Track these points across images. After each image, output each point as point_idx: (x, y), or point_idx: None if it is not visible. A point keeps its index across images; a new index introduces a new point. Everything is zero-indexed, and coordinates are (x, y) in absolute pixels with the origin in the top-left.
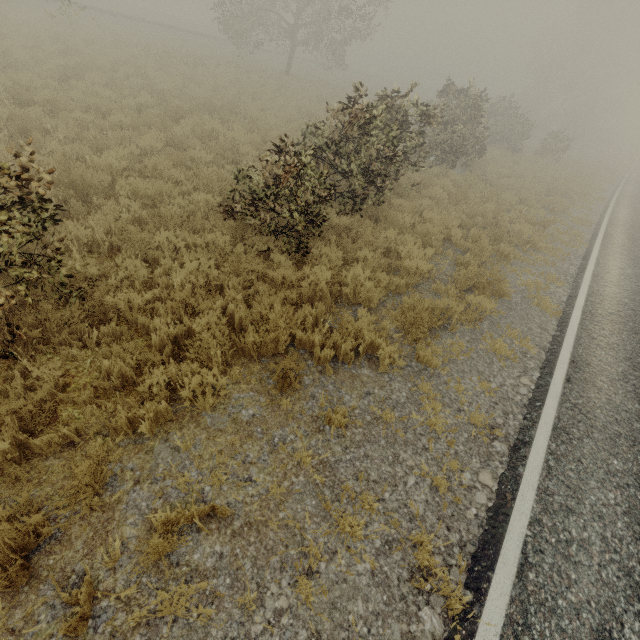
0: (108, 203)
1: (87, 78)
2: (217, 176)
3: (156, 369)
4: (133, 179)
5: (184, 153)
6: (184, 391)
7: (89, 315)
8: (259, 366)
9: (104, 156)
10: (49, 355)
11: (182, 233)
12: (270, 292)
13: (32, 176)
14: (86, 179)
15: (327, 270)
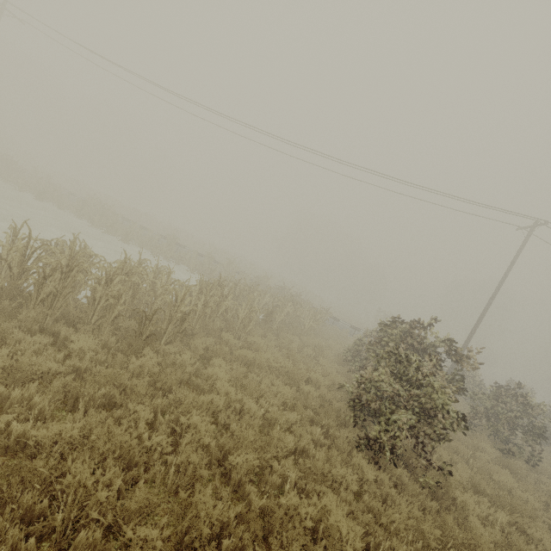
0: None
1: None
2: None
3: None
4: None
5: None
6: None
7: None
8: None
9: None
10: None
11: None
12: None
13: None
14: None
15: None
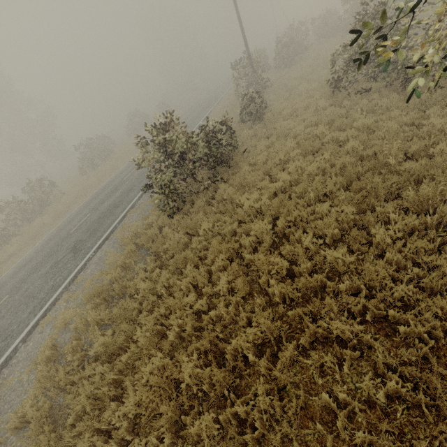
0: None
1: None
2: None
3: None
4: None
5: None
6: None
7: None
8: None
9: None
10: None
11: None
12: None
13: None
14: None
15: (14, 243)
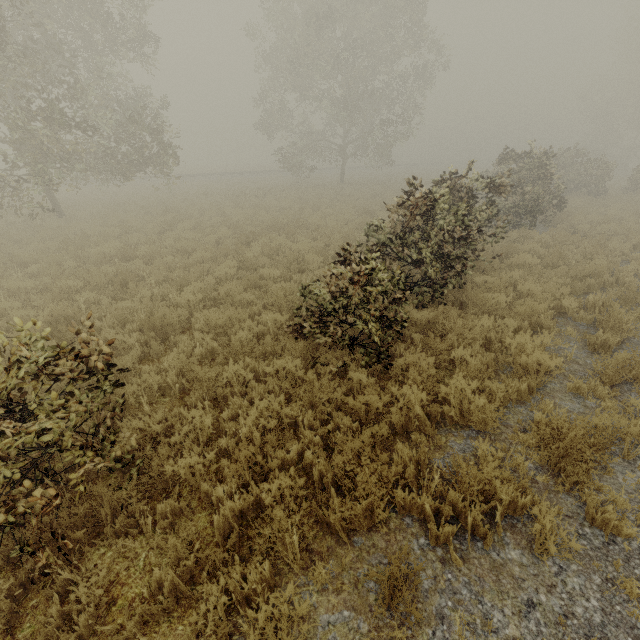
0: (183, 340)
1: (179, 227)
2: (285, 290)
3: (213, 586)
4: (206, 311)
5: (254, 273)
6: (247, 639)
7: (149, 487)
8: (351, 553)
9: (183, 293)
10: (102, 549)
11: (251, 362)
12: (353, 425)
13: (92, 350)
14: (165, 319)
15: (419, 384)
